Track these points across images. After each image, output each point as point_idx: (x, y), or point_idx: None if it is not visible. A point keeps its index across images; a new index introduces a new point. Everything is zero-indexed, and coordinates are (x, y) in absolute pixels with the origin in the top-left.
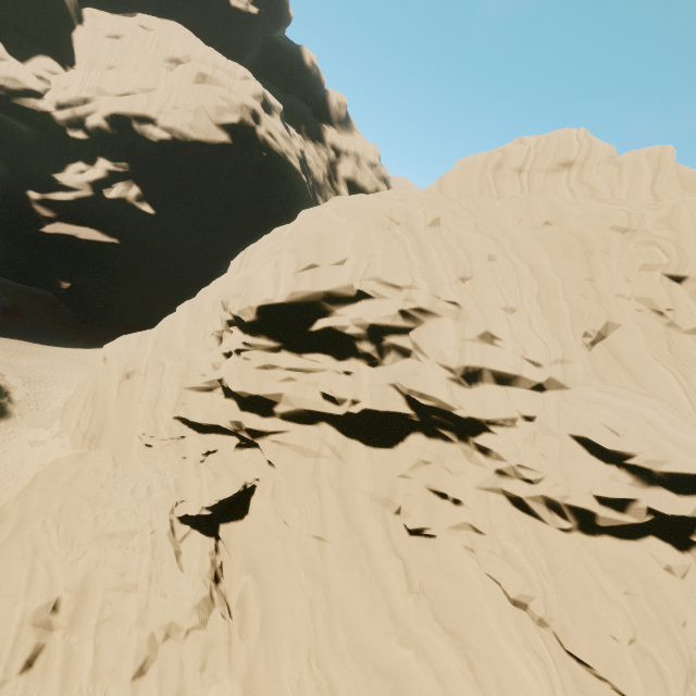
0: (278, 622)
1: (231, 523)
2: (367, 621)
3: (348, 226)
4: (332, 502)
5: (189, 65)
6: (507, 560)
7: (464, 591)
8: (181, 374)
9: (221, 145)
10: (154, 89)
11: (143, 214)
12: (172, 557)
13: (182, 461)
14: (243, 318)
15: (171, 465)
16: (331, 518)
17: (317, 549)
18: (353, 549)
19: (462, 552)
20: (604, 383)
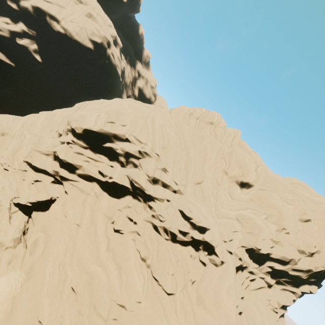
0: (51, 251)
1: (39, 212)
2: (87, 257)
3: (131, 113)
4: (88, 213)
5: (86, 7)
6: (145, 245)
7: (127, 252)
8: (33, 143)
9: (88, 48)
10: (64, 7)
11: (34, 59)
12: (7, 217)
13: (22, 181)
14: (76, 130)
15: (16, 181)
16: (85, 218)
17: (75, 229)
18: (91, 232)
19: (131, 240)
20: (195, 196)
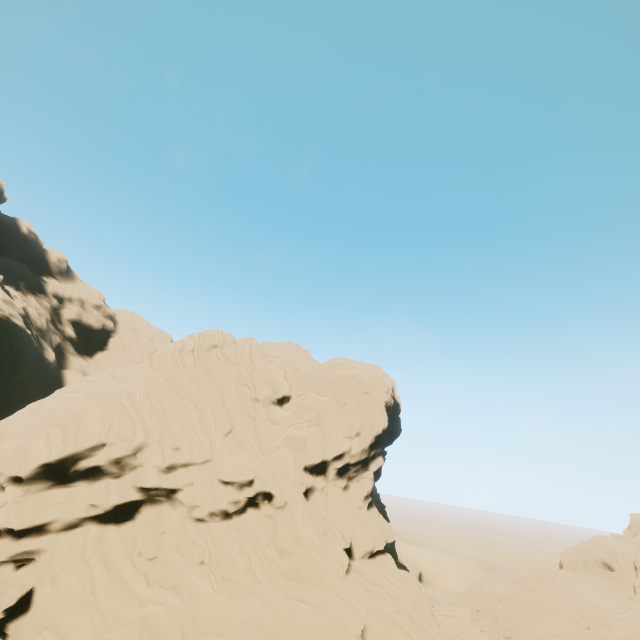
0: (72, 636)
1: (17, 619)
2: (126, 610)
3: (96, 407)
4: (98, 566)
5: None
6: (194, 545)
7: (175, 568)
8: None
9: None
10: None
11: None
12: None
13: None
14: (21, 474)
15: None
16: (98, 574)
17: (91, 595)
18: (115, 583)
19: (175, 554)
20: (230, 451)
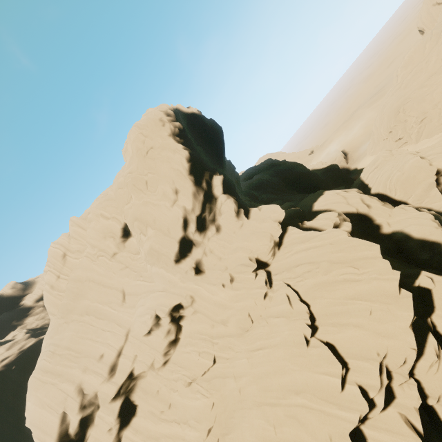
0: None
1: None
2: None
3: (32, 405)
4: None
5: None
6: (177, 381)
7: (179, 407)
8: None
9: None
10: None
11: None
12: None
13: None
14: None
15: None
16: None
17: None
18: None
19: (175, 394)
20: (135, 307)
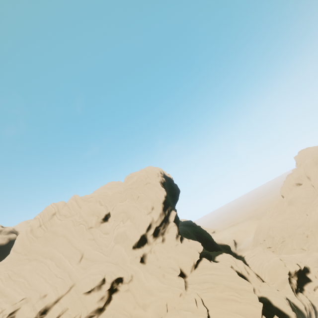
0: None
1: None
2: None
3: None
4: None
5: None
6: None
7: None
8: None
9: None
10: None
11: None
12: None
13: None
14: None
15: None
16: None
17: None
18: None
19: None
20: (86, 269)
